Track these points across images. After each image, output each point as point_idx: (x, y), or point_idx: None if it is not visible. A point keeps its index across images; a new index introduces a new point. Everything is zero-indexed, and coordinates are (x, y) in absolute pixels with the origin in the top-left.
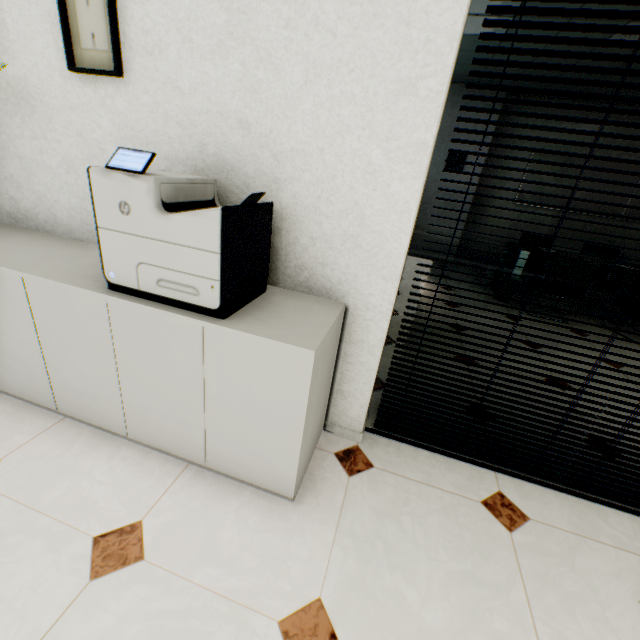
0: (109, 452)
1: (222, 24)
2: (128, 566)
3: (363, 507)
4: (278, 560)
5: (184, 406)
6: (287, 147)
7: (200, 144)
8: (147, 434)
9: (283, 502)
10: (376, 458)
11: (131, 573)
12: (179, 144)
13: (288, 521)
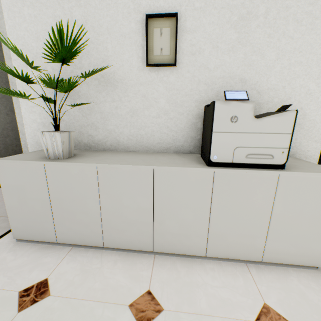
0: (200, 268)
1: (234, 38)
2: None
3: None
4: None
5: (254, 225)
6: (265, 88)
7: (216, 92)
8: (221, 250)
9: (312, 271)
10: None
11: None
12: (204, 93)
13: None
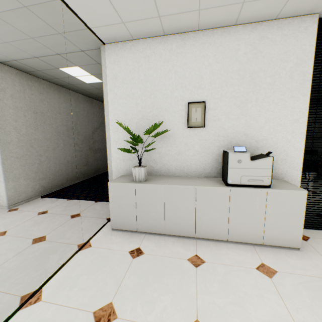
0: (224, 247)
1: (239, 112)
2: (275, 273)
3: (321, 248)
4: (315, 265)
5: (256, 221)
6: (260, 138)
7: (230, 141)
8: (237, 237)
9: (296, 251)
10: (307, 235)
11: (279, 275)
12: (222, 142)
13: (304, 255)
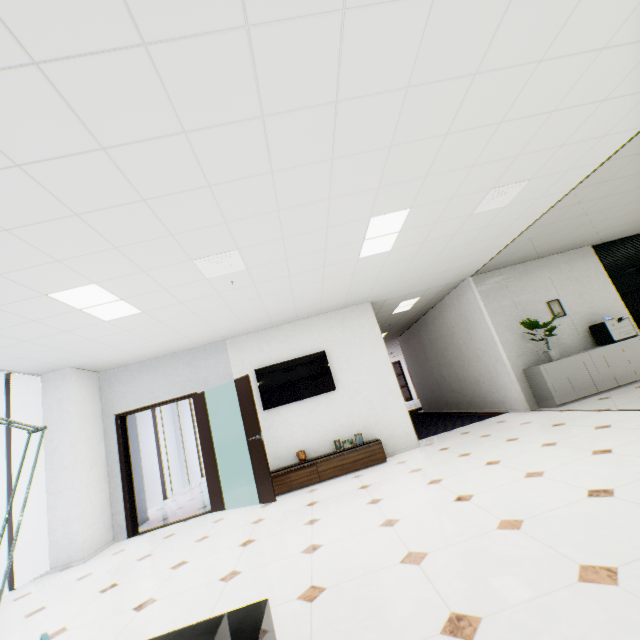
0: None
1: (580, 301)
2: None
3: None
4: None
5: None
6: (602, 314)
7: (585, 320)
8: None
9: None
10: None
11: None
12: (581, 322)
13: None
